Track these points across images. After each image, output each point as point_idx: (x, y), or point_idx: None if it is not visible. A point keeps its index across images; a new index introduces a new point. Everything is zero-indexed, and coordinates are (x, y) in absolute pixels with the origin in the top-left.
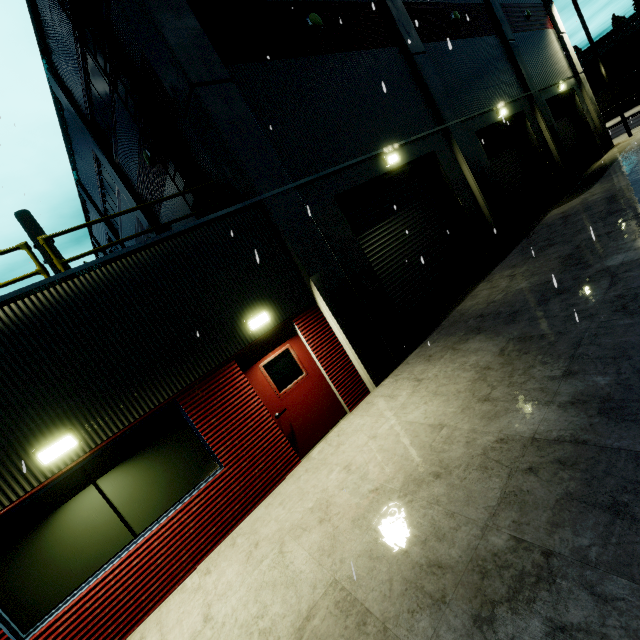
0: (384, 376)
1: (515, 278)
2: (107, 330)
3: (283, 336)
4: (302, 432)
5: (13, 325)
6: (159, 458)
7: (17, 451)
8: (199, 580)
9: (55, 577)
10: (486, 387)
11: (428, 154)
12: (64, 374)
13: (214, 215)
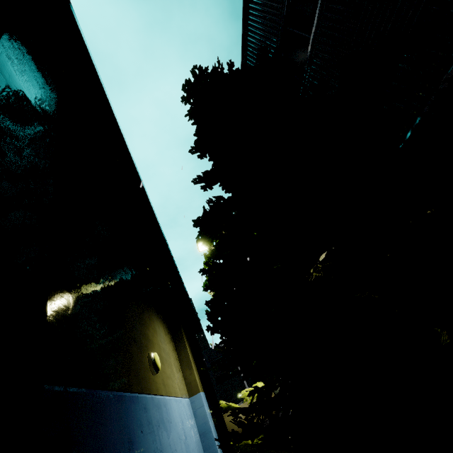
0: None
1: None
2: None
3: None
4: None
5: None
6: None
7: None
8: None
9: None
10: None
11: None
12: None
13: None
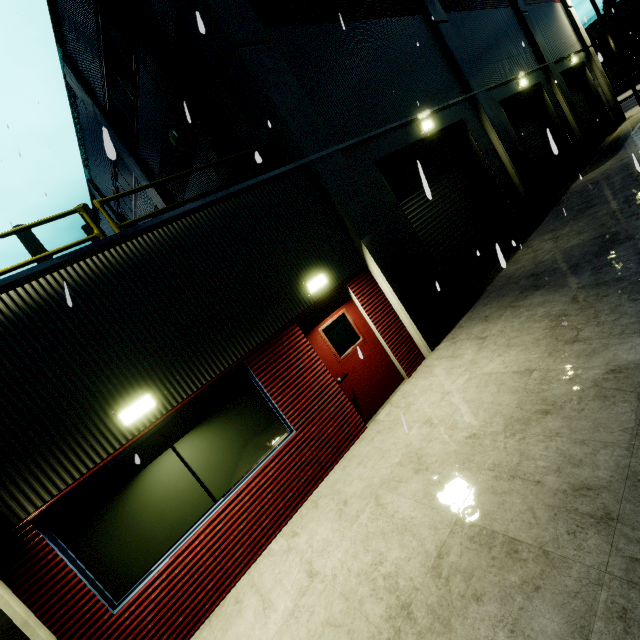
0: (438, 341)
1: (560, 239)
2: (173, 290)
3: (338, 301)
4: (364, 398)
5: (83, 283)
6: (231, 422)
7: (97, 412)
8: (287, 542)
9: (142, 543)
10: (570, 331)
11: (456, 123)
12: (136, 334)
13: (267, 175)
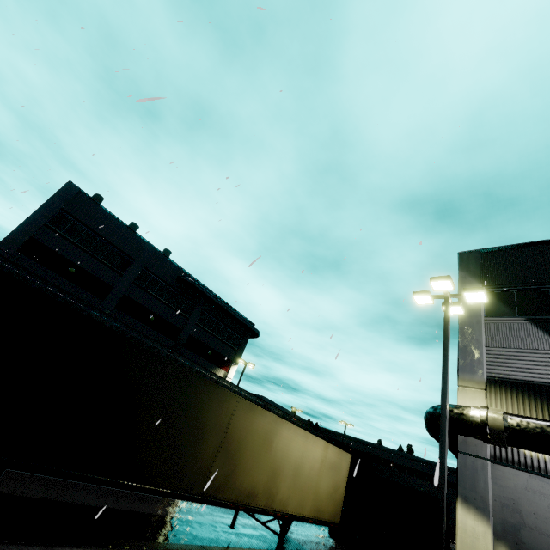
0: None
1: None
2: None
3: None
4: None
5: None
6: None
7: None
8: None
9: None
10: None
11: None
12: None
13: None
